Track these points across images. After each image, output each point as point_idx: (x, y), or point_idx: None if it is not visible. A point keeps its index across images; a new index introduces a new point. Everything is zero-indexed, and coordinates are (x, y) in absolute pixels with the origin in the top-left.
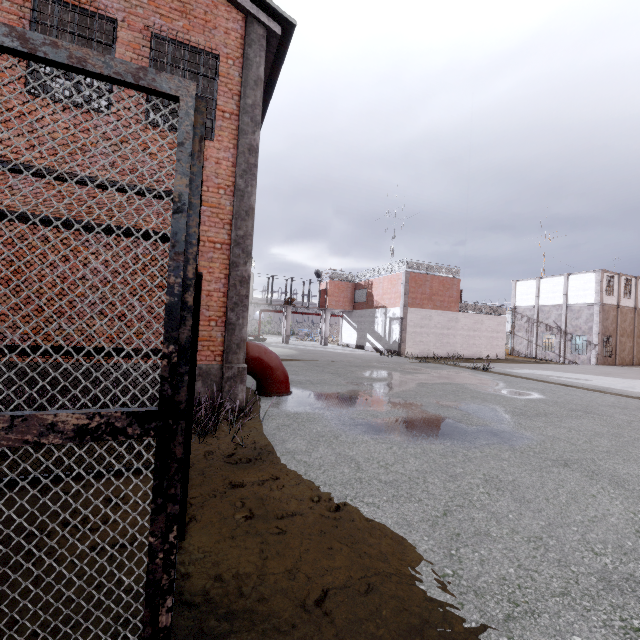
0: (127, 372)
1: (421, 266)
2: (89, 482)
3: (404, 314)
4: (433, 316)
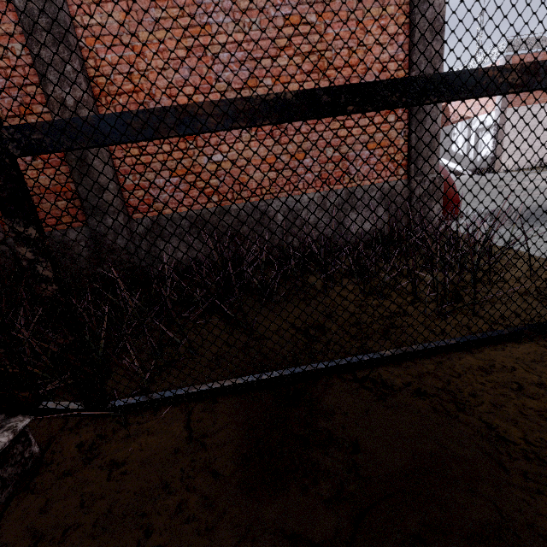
0: (295, 207)
1: (529, 42)
2: (429, 368)
3: (501, 118)
4: (542, 112)
